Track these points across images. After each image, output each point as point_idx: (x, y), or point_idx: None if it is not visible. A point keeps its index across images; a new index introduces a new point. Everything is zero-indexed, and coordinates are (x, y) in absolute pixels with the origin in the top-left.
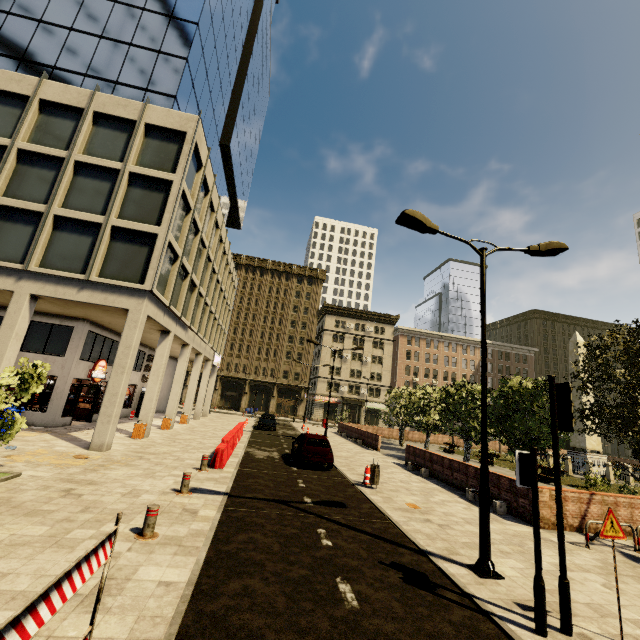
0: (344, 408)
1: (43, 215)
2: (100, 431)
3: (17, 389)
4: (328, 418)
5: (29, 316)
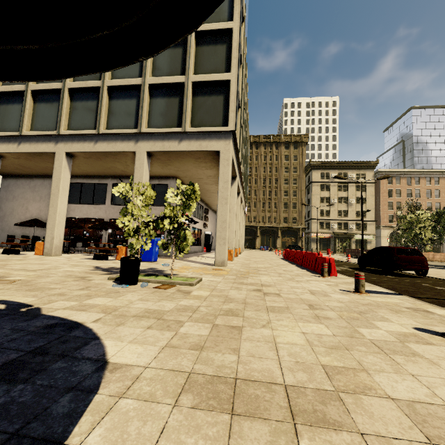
0: (336, 241)
1: (141, 86)
2: (219, 251)
3: (180, 207)
4: (323, 249)
5: (148, 170)
